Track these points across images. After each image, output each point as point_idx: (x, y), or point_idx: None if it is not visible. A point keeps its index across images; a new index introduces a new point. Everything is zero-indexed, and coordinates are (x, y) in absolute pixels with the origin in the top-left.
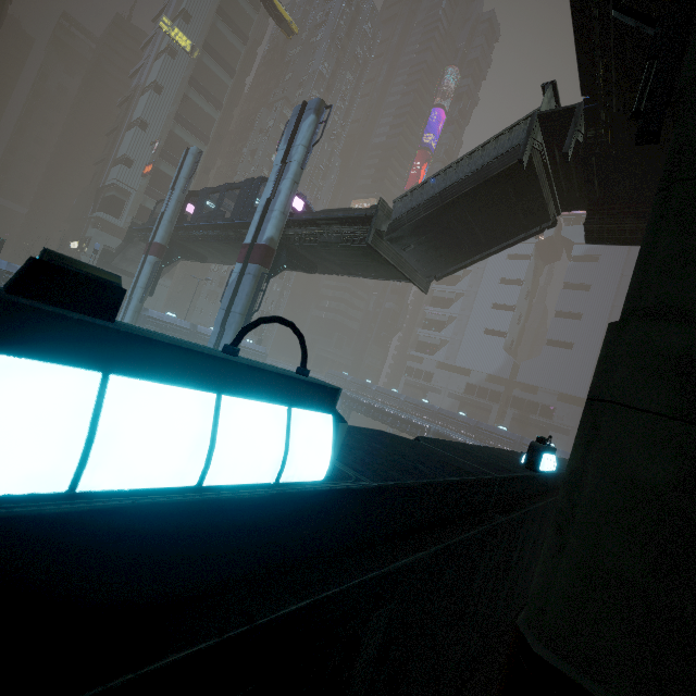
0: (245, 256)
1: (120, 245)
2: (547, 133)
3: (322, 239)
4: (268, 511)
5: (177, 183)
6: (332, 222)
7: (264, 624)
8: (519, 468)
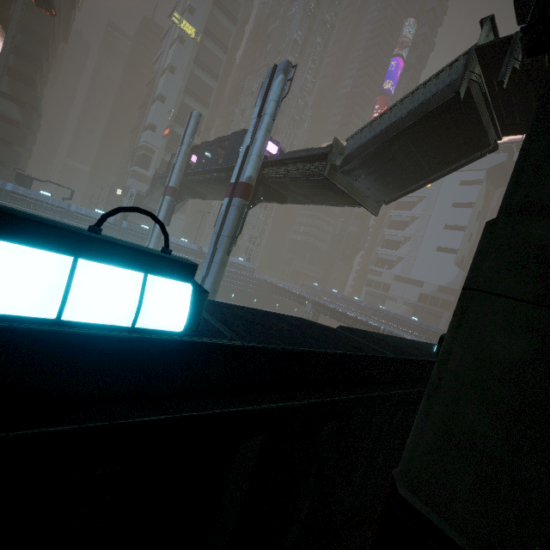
0: (231, 192)
1: (148, 189)
2: (485, 64)
3: (289, 175)
4: (135, 349)
5: (184, 140)
6: (296, 161)
7: (123, 424)
8: (429, 355)
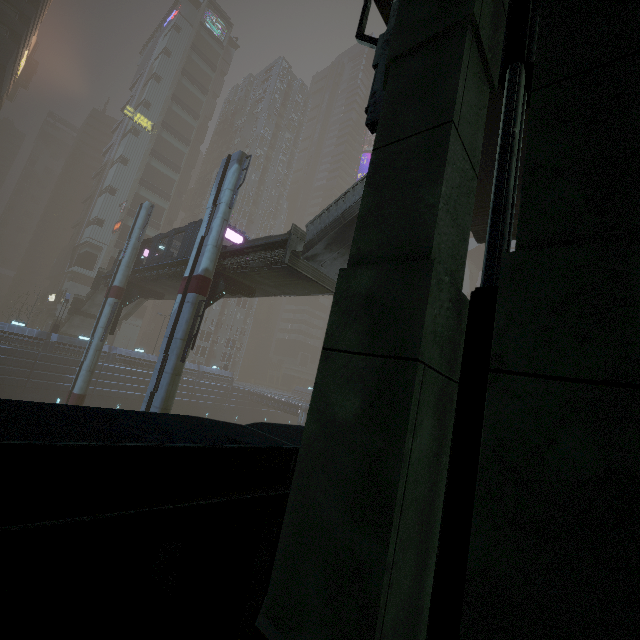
0: (184, 287)
1: (89, 292)
2: None
3: (251, 265)
4: None
5: (133, 233)
6: (257, 249)
7: None
8: None
